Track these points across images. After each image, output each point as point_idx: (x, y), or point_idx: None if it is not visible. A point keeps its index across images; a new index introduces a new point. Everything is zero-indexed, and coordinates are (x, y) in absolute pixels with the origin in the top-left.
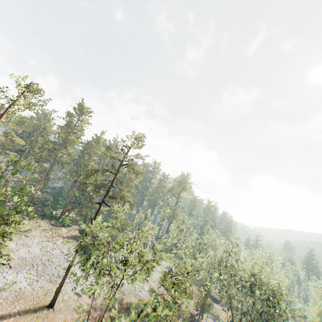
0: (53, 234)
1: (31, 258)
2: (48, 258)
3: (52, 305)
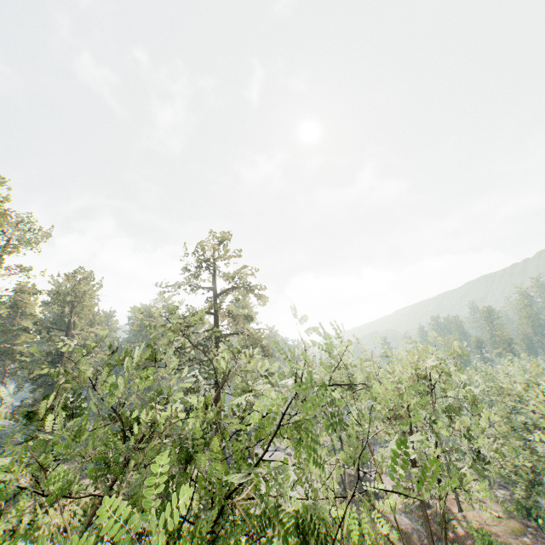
0: None
1: None
2: None
3: None
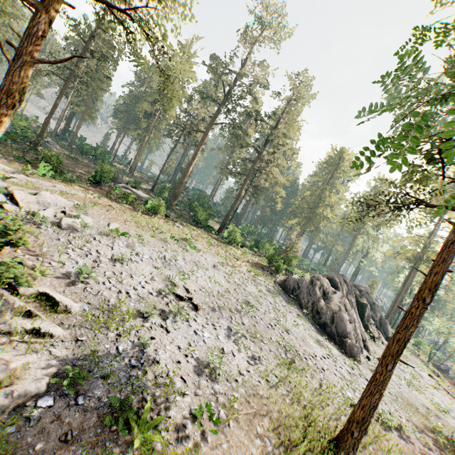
0: (226, 254)
1: (219, 293)
2: (246, 300)
3: (348, 454)
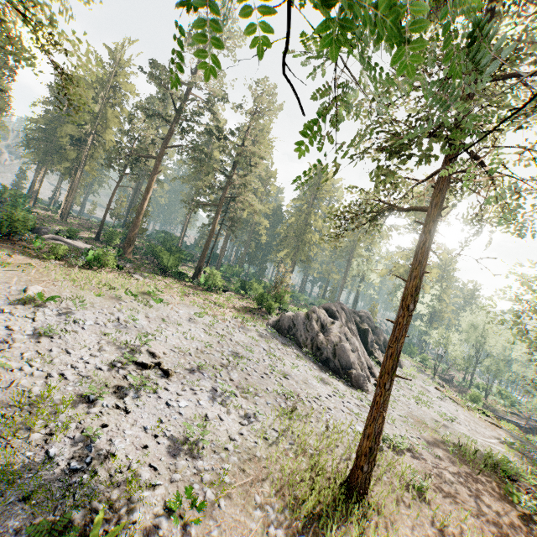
0: (205, 303)
1: (198, 350)
2: (234, 352)
3: (361, 493)
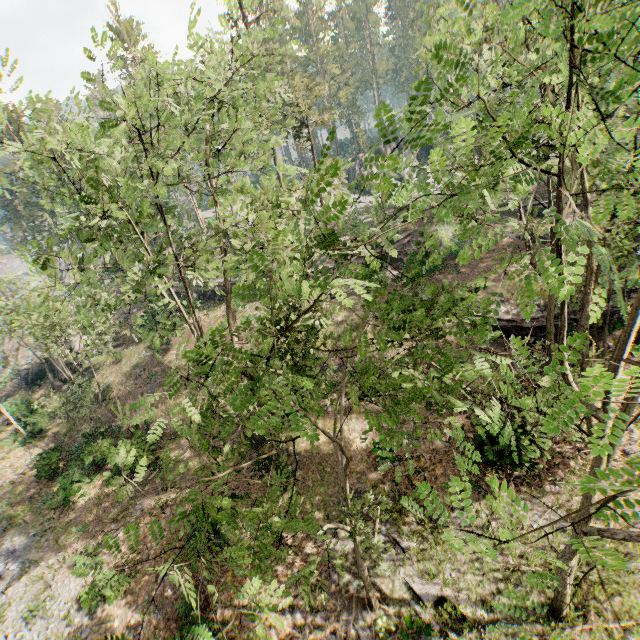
0: None
1: None
2: None
3: None
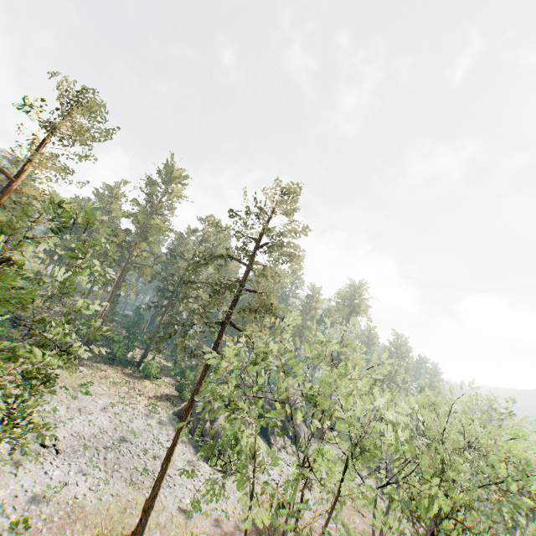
0: (130, 392)
1: (94, 435)
2: (124, 437)
3: None
